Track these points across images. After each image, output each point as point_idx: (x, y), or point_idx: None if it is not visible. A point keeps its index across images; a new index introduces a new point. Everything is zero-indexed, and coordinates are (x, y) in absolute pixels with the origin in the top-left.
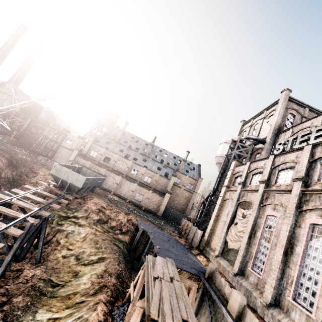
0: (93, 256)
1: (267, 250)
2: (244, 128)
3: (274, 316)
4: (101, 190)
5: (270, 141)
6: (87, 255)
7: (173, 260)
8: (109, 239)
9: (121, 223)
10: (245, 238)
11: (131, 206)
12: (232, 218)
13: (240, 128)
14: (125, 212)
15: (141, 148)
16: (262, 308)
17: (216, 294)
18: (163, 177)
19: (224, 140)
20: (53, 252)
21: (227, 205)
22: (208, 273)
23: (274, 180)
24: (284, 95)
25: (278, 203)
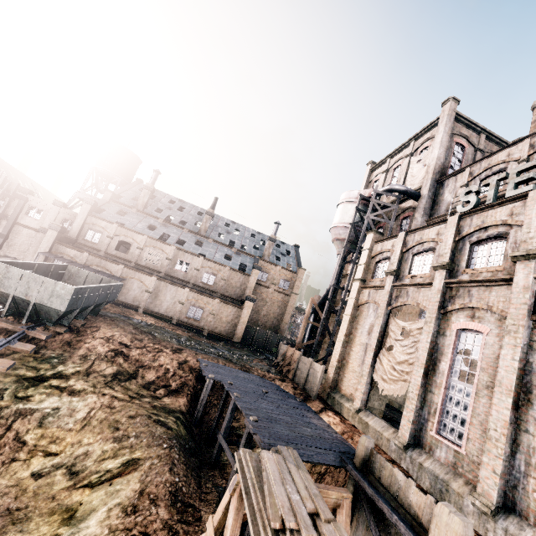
0: (111, 461)
1: (467, 397)
2: (374, 176)
3: (514, 535)
4: (118, 309)
5: (430, 194)
6: (96, 461)
7: (295, 451)
8: (145, 412)
9: (165, 373)
10: (416, 376)
11: (181, 331)
12: (380, 337)
13: (367, 175)
14: (172, 347)
15: (189, 221)
16: (480, 516)
17: (393, 510)
18: (236, 272)
19: (344, 197)
20: (8, 468)
21: (365, 314)
22: (361, 459)
23: (464, 263)
24: (447, 109)
25: (482, 305)
